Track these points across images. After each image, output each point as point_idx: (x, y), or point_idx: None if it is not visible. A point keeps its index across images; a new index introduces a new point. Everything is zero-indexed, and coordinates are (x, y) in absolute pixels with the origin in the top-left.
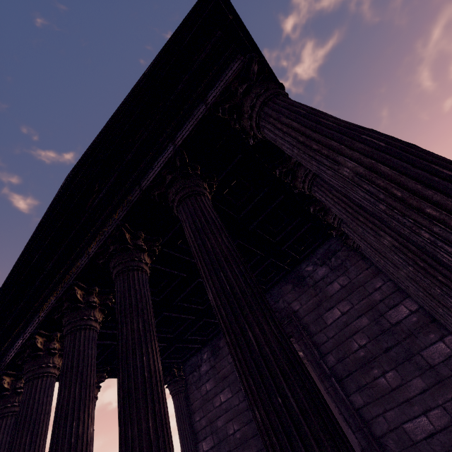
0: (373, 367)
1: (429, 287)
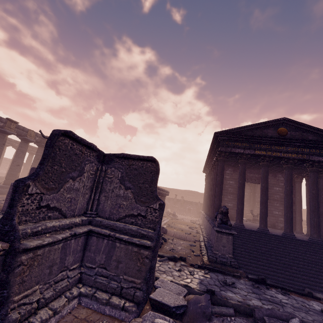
0: (276, 201)
1: (320, 204)
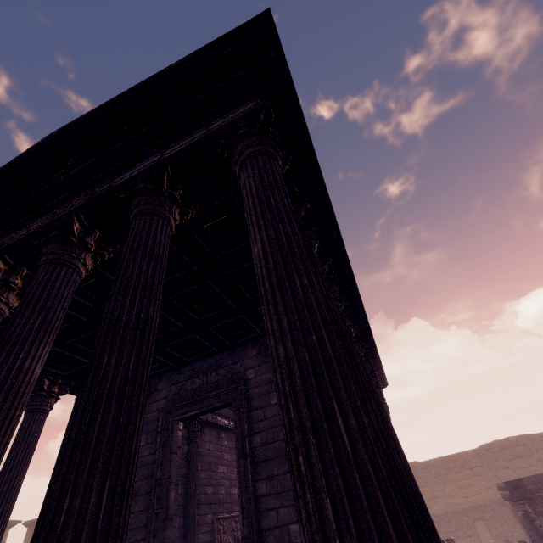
0: None
1: None
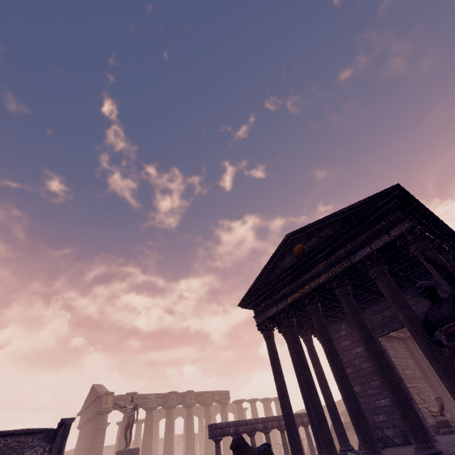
0: None
1: None
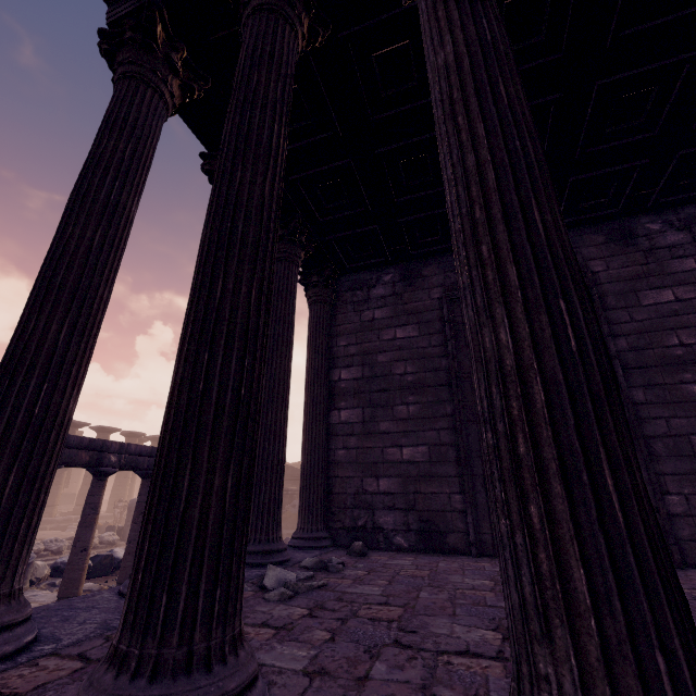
0: (688, 371)
1: None
